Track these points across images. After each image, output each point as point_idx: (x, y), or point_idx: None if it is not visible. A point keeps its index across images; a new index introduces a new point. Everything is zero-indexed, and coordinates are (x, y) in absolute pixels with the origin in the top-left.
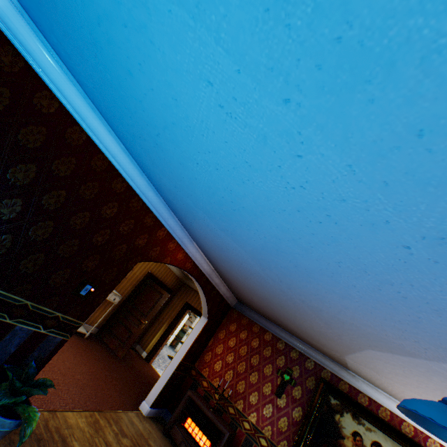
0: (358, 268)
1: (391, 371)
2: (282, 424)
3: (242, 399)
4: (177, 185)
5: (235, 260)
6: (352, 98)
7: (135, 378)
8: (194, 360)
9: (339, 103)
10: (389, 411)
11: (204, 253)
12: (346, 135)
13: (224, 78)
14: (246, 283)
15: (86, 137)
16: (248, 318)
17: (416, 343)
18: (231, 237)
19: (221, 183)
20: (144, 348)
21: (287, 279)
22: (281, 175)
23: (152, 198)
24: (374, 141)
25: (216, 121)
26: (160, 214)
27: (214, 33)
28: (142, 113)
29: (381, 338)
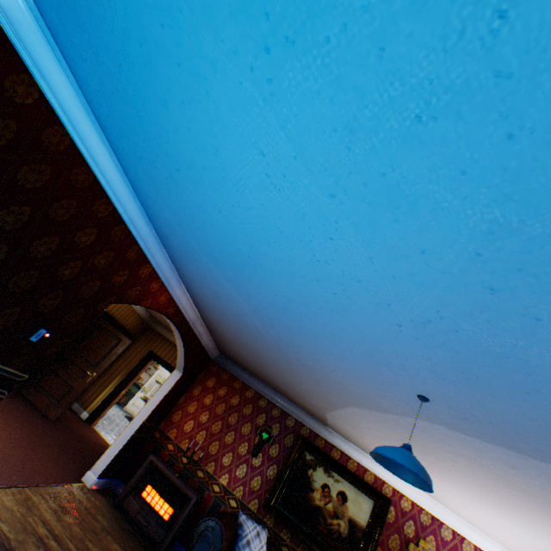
0: (358, 336)
1: (366, 425)
2: (255, 483)
3: (214, 461)
4: (184, 223)
5: (232, 311)
6: (384, 213)
7: (75, 445)
8: (160, 421)
9: (374, 213)
10: (357, 462)
11: (193, 297)
12: (374, 236)
13: (279, 156)
14: (239, 335)
15: (69, 143)
16: (230, 372)
17: (391, 401)
18: (236, 288)
19: (243, 237)
20: (86, 407)
21: (288, 337)
22: (310, 248)
23: (142, 227)
24: (392, 247)
25: (257, 184)
26: (149, 248)
27: (281, 120)
28: (165, 143)
29: (364, 396)
